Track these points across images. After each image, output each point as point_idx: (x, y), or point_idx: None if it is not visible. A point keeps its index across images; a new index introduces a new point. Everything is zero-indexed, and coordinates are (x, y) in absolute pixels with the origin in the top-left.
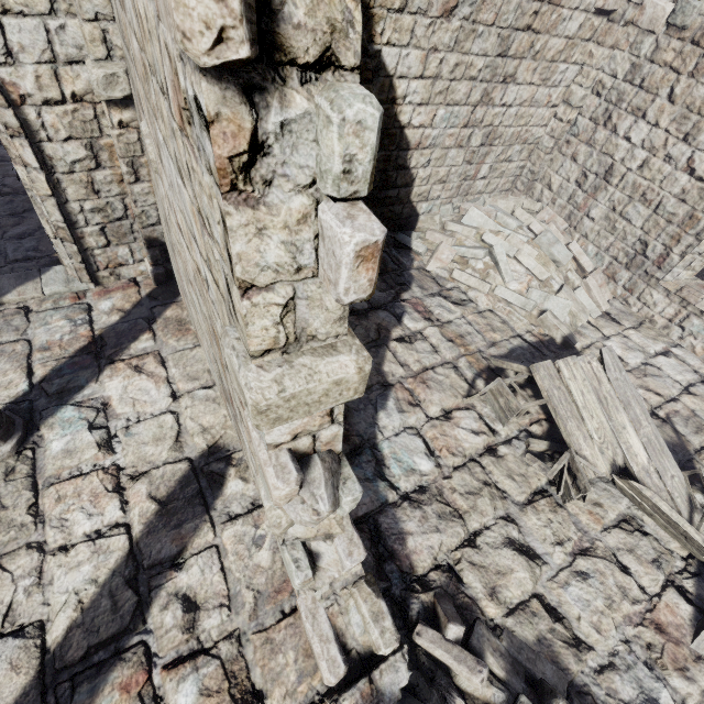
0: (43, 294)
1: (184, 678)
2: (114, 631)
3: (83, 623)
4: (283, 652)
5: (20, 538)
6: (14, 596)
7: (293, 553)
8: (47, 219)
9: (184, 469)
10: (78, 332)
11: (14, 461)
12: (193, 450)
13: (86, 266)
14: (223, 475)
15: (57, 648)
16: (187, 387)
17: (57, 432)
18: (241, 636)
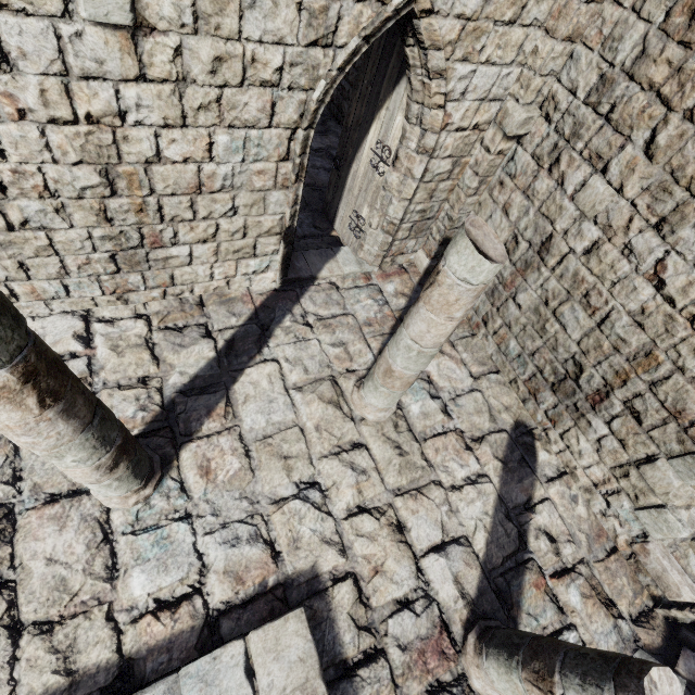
0: (343, 272)
1: (567, 585)
2: (514, 549)
3: (492, 541)
4: (619, 577)
5: (427, 477)
6: (444, 517)
7: (675, 515)
8: (386, 215)
9: (506, 438)
10: (384, 312)
11: (395, 417)
12: (505, 424)
13: (384, 254)
14: (533, 446)
15: (486, 555)
16: (480, 371)
17: (411, 398)
18: (590, 563)
